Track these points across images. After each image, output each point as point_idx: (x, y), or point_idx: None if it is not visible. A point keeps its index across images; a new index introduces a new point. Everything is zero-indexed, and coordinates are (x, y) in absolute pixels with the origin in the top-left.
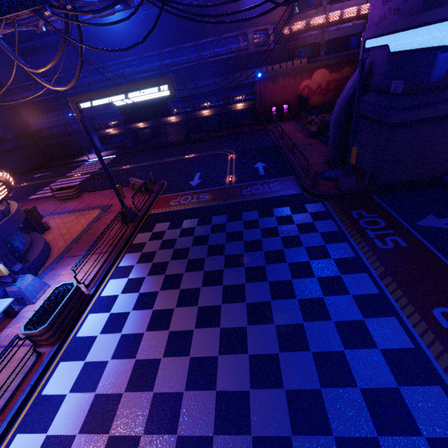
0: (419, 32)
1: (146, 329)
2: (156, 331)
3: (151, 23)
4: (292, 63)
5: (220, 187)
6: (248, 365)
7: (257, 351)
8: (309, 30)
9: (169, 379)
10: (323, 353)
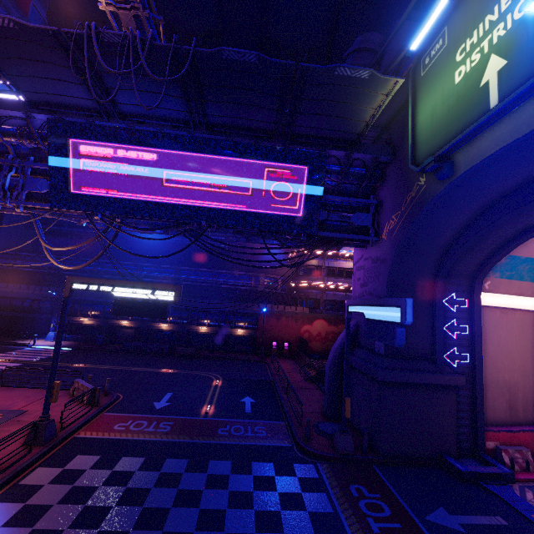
0: (382, 309)
1: None
2: None
3: (179, 247)
4: (295, 308)
5: (191, 417)
6: None
7: None
8: (311, 288)
9: None
10: None
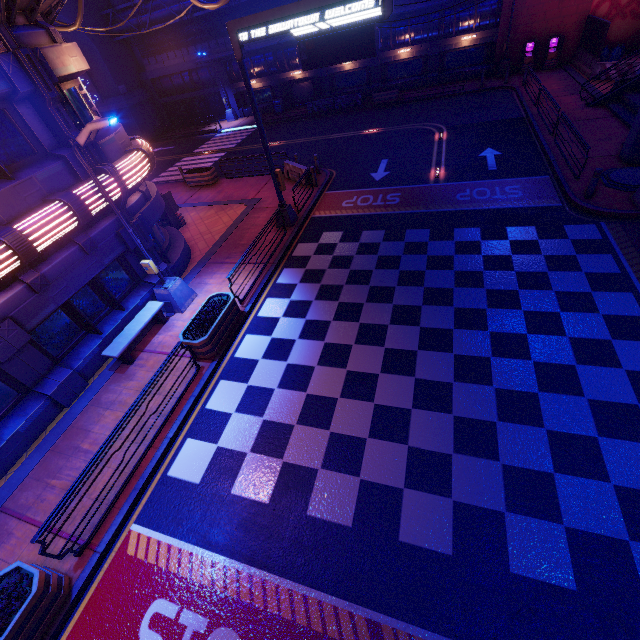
0: None
1: (317, 363)
2: (330, 367)
3: None
4: None
5: (419, 185)
6: (451, 427)
7: (465, 413)
8: None
9: (348, 421)
10: (563, 434)
